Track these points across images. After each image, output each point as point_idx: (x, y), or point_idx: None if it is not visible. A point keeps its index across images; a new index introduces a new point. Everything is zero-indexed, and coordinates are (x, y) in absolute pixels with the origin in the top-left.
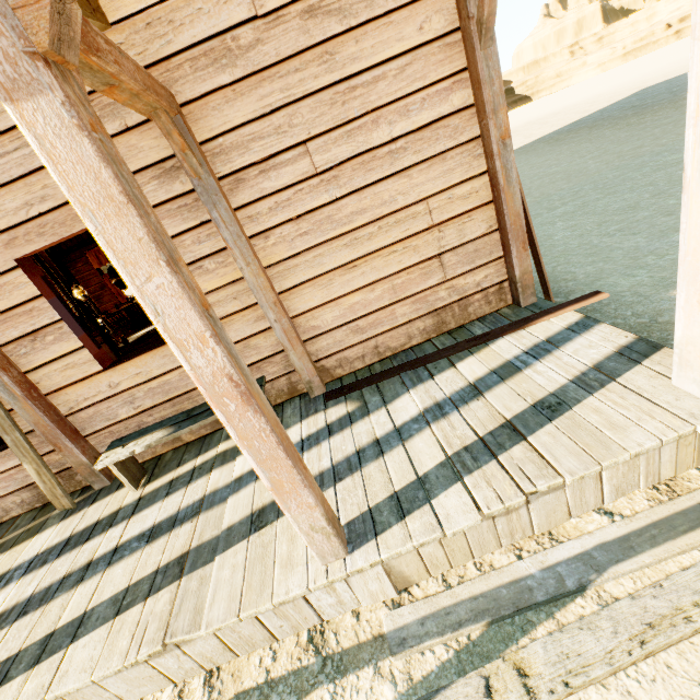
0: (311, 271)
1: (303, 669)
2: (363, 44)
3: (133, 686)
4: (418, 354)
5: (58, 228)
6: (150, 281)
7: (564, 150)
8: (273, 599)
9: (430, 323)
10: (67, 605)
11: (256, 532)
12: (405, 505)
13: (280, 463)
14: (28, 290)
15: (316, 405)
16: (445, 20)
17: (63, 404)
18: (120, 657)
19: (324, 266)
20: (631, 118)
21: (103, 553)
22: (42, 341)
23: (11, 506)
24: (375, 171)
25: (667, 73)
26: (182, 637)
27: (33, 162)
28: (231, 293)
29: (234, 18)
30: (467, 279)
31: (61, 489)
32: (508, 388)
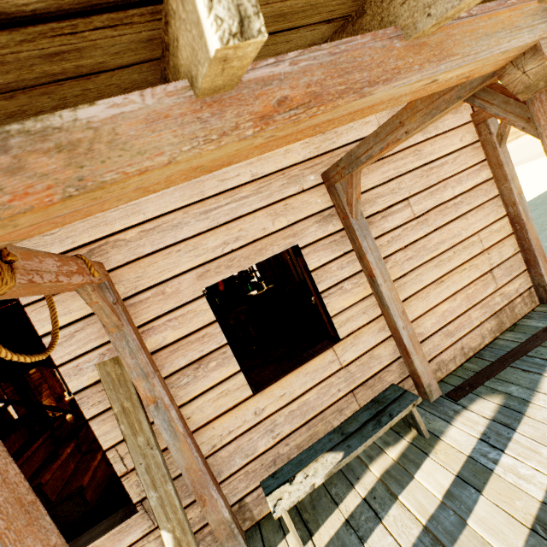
0: (414, 287)
1: None
2: (434, 146)
3: None
4: (503, 349)
5: (242, 261)
6: None
7: None
8: None
9: (493, 323)
10: None
11: None
12: None
13: None
14: (206, 316)
15: (447, 406)
16: (471, 136)
17: (207, 441)
18: None
19: (422, 282)
20: None
21: None
22: (204, 368)
23: None
24: (447, 215)
25: None
26: None
27: (236, 212)
28: (361, 308)
29: (369, 131)
30: (509, 287)
31: None
32: None
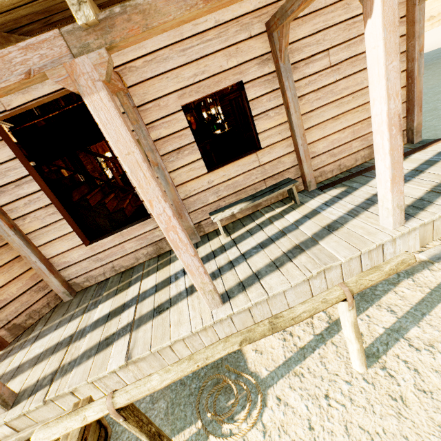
0: (317, 120)
1: (387, 278)
2: None
3: (296, 297)
4: (364, 167)
5: (206, 89)
6: (391, 64)
7: None
8: (376, 243)
9: (367, 152)
10: (236, 273)
11: (335, 231)
12: (419, 207)
13: (399, 165)
14: (183, 123)
15: (316, 192)
16: None
17: (183, 192)
18: (301, 276)
19: (324, 117)
20: None
21: (235, 257)
22: (182, 154)
23: (140, 256)
24: (356, 66)
25: None
26: (331, 264)
27: (203, 52)
28: (278, 130)
29: None
30: None
31: None
32: (438, 167)
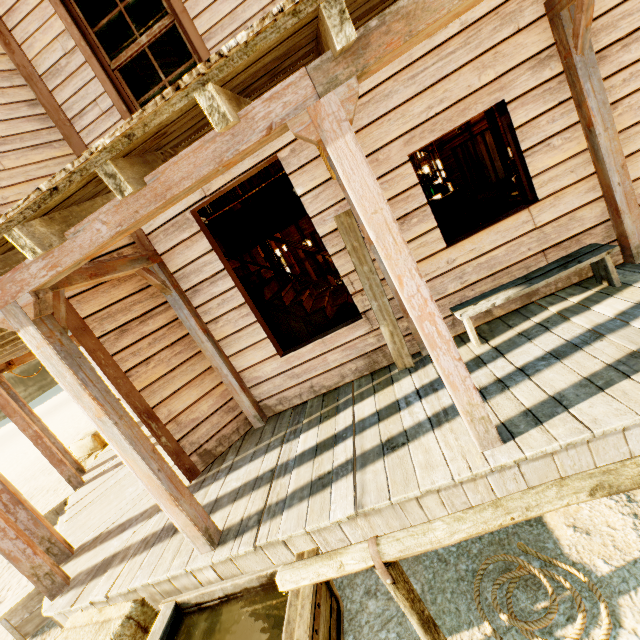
0: None
1: None
2: None
3: None
4: None
5: (445, 124)
6: None
7: None
8: None
9: None
10: (515, 398)
11: None
12: None
13: None
14: (410, 180)
15: None
16: None
17: None
18: None
19: None
20: None
21: (506, 373)
22: (407, 224)
23: (347, 373)
24: None
25: None
26: None
27: (441, 72)
28: (568, 167)
29: None
30: None
31: (407, 349)
32: None
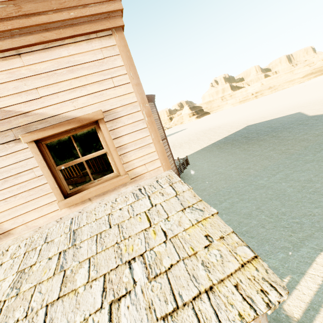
0: None
1: None
2: None
3: None
4: None
5: None
6: None
7: (223, 157)
8: None
9: None
10: None
11: None
12: None
13: None
14: None
15: None
16: None
17: None
18: None
19: None
20: (245, 145)
21: None
22: None
23: None
24: None
25: (254, 119)
26: None
27: None
28: None
29: None
30: None
31: None
32: None
